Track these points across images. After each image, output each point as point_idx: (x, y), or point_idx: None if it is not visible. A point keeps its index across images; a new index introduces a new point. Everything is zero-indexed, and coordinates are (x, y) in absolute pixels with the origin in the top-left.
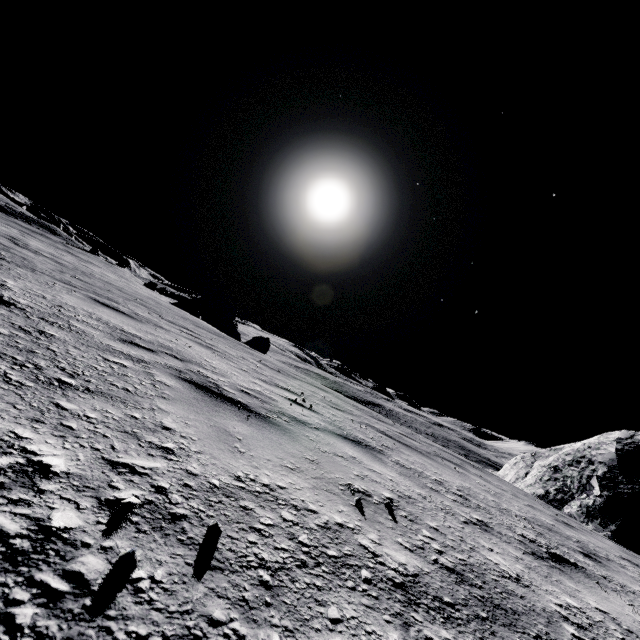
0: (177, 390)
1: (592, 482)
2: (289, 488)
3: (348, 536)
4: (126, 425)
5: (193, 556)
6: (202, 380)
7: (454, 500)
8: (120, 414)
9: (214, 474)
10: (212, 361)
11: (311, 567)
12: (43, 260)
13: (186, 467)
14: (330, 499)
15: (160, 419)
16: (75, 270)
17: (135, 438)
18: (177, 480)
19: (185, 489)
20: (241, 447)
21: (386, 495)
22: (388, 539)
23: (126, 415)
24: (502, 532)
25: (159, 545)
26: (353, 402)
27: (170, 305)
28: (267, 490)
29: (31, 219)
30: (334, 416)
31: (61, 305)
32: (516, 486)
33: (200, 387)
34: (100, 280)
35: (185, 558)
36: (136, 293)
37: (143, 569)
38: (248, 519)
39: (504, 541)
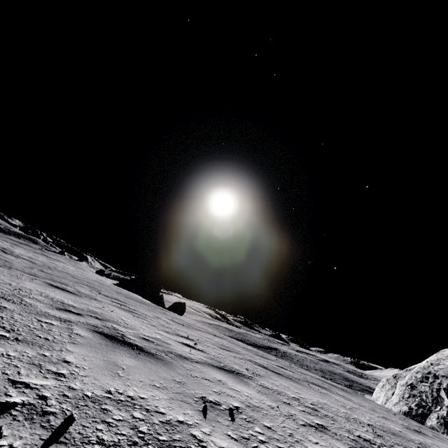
0: (87, 338)
1: (441, 394)
2: (149, 398)
3: (183, 429)
4: (35, 360)
5: (48, 435)
6: (112, 332)
7: (302, 410)
8: (34, 353)
9: (90, 389)
10: (127, 320)
11: (140, 445)
12: (20, 261)
13: (70, 384)
14: (181, 406)
15: (64, 356)
16: (43, 266)
17: (38, 367)
18: (58, 392)
19: (62, 397)
20: (122, 373)
21: (235, 405)
22: (219, 432)
23: (38, 354)
24: (338, 433)
25: (25, 428)
26: (244, 345)
27: (111, 284)
28: (129, 399)
29: (21, 235)
30: (219, 354)
31: (21, 288)
32: (386, 406)
33: (108, 336)
34: (60, 271)
35: (41, 436)
36: (86, 278)
37: (7, 440)
38: (103, 416)
39: (335, 438)
